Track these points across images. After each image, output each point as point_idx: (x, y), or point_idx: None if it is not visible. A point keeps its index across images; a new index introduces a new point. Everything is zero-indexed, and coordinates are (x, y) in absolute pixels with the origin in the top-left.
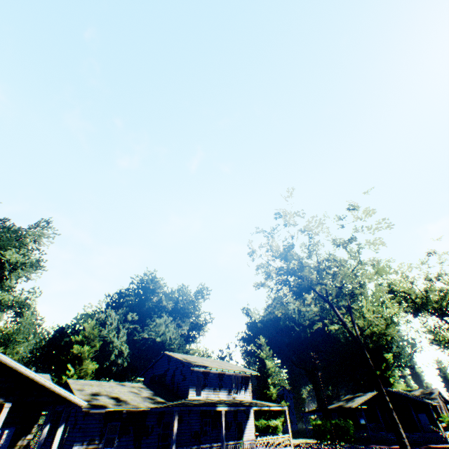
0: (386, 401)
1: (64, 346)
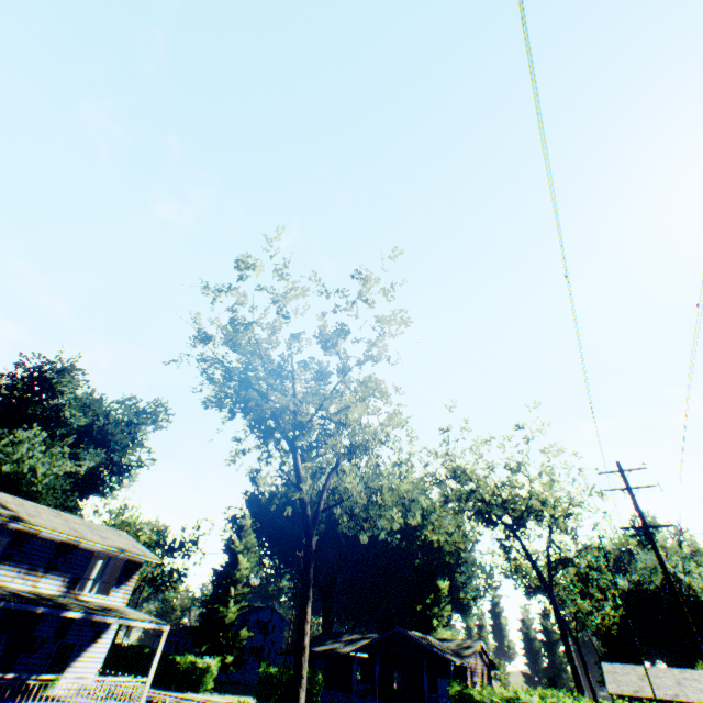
0: (302, 633)
1: None
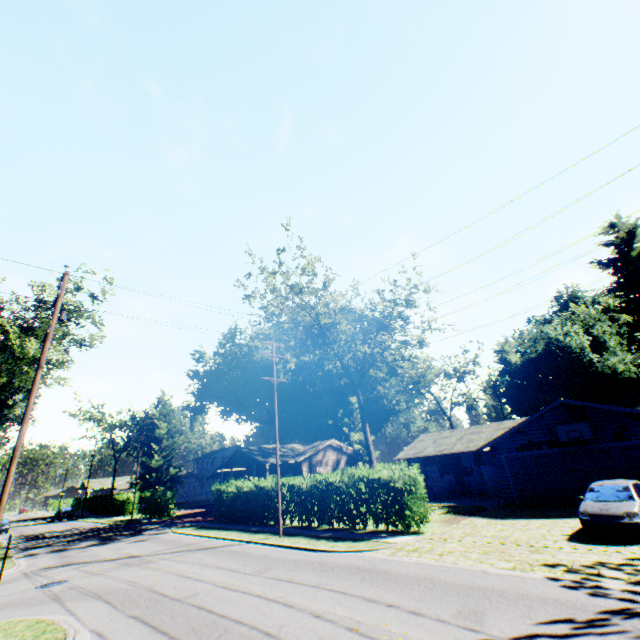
0: None
1: None
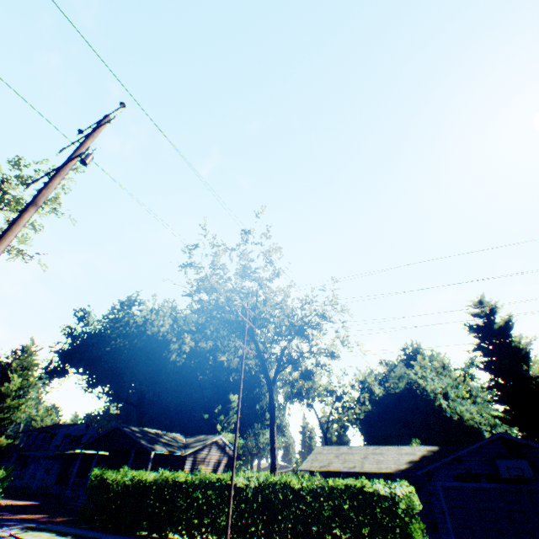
0: None
1: None
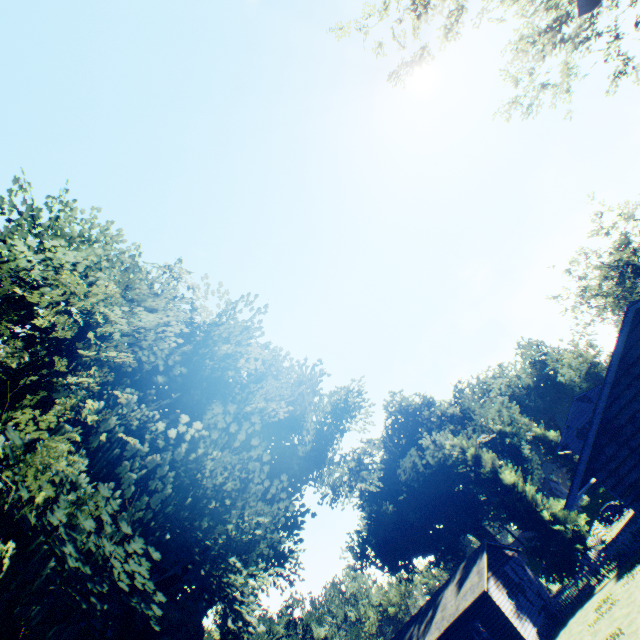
0: None
1: (412, 513)
